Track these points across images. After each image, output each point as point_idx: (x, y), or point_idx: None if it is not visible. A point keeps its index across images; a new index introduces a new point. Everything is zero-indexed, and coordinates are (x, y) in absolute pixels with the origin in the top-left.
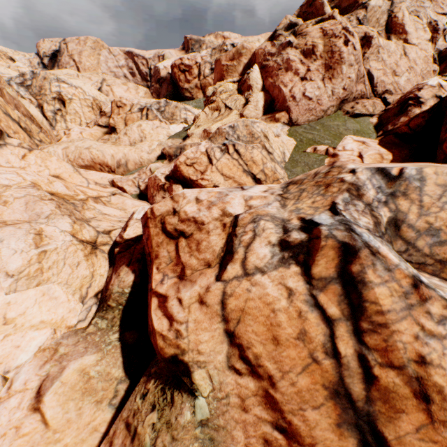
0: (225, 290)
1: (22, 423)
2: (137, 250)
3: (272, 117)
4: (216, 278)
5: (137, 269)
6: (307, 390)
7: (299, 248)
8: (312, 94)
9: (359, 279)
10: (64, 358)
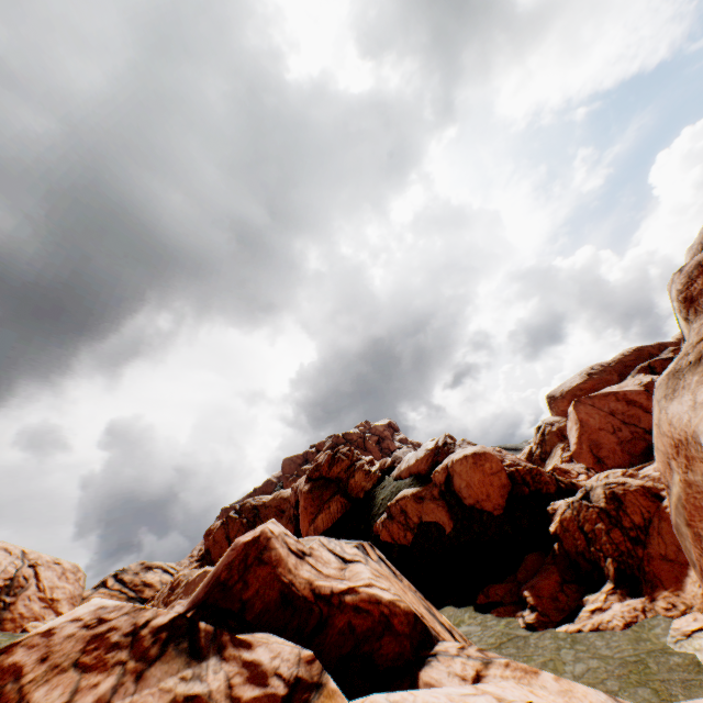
0: None
1: None
2: None
3: None
4: None
5: None
6: None
7: None
8: None
9: None
10: None
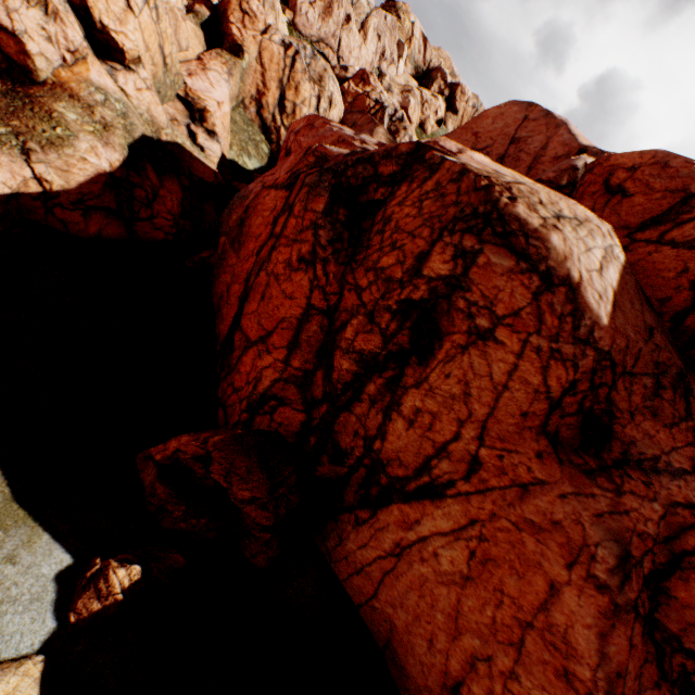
0: (263, 41)
1: (183, 22)
2: (208, 5)
3: (284, 9)
4: (261, 36)
5: (212, 13)
6: (274, 78)
7: (287, 46)
8: (310, 19)
9: (296, 61)
10: (185, 18)
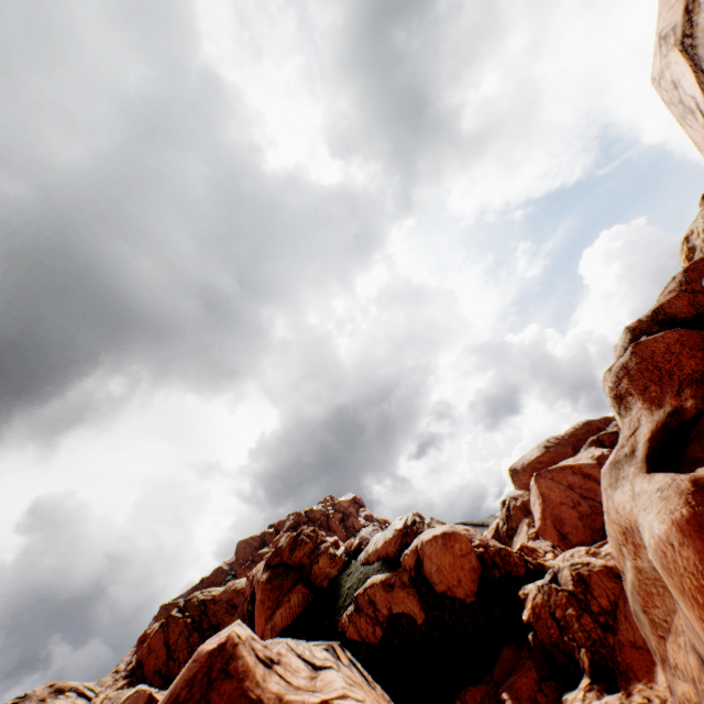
0: None
1: None
2: None
3: None
4: None
5: None
6: None
7: None
8: None
9: None
10: None
